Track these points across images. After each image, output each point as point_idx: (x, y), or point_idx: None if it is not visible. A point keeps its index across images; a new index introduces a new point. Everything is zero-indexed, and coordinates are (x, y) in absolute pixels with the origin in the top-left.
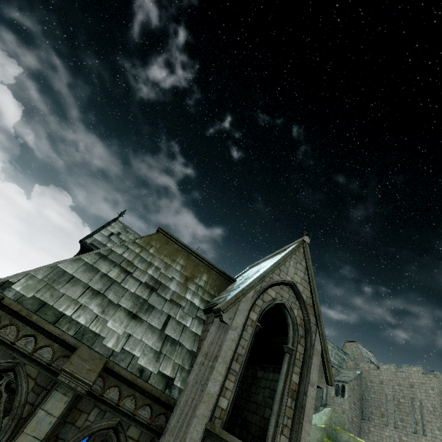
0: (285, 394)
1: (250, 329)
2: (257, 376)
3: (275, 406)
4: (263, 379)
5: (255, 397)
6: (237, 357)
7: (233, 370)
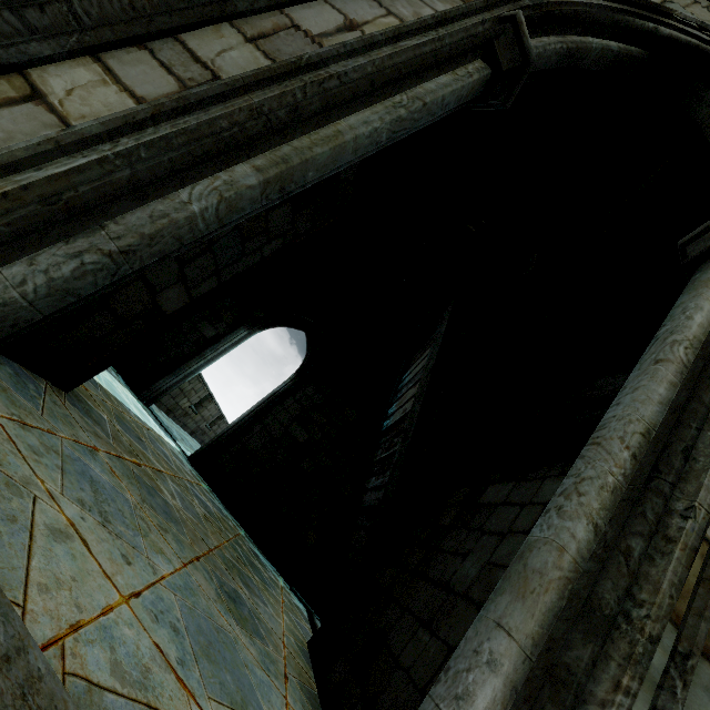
0: (704, 451)
1: (443, 0)
2: (480, 501)
3: (552, 522)
4: (505, 506)
5: (448, 565)
6: (277, 32)
7: (192, 56)
